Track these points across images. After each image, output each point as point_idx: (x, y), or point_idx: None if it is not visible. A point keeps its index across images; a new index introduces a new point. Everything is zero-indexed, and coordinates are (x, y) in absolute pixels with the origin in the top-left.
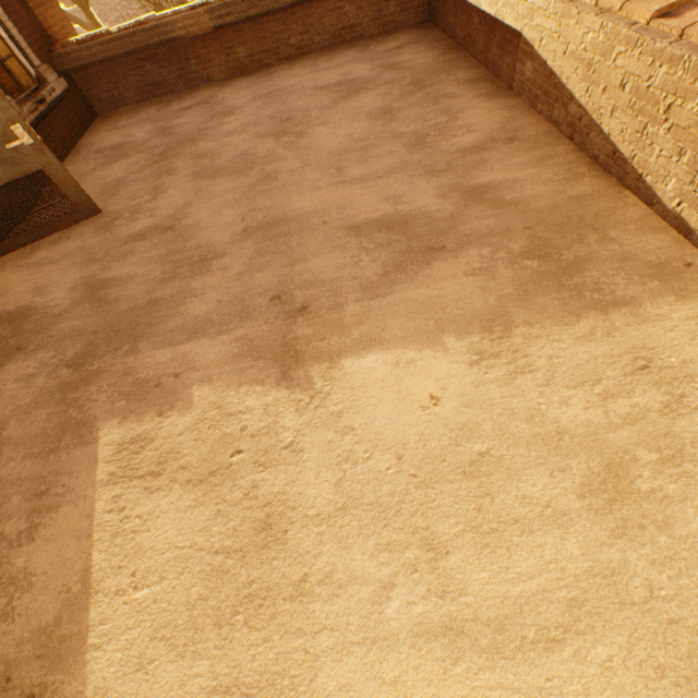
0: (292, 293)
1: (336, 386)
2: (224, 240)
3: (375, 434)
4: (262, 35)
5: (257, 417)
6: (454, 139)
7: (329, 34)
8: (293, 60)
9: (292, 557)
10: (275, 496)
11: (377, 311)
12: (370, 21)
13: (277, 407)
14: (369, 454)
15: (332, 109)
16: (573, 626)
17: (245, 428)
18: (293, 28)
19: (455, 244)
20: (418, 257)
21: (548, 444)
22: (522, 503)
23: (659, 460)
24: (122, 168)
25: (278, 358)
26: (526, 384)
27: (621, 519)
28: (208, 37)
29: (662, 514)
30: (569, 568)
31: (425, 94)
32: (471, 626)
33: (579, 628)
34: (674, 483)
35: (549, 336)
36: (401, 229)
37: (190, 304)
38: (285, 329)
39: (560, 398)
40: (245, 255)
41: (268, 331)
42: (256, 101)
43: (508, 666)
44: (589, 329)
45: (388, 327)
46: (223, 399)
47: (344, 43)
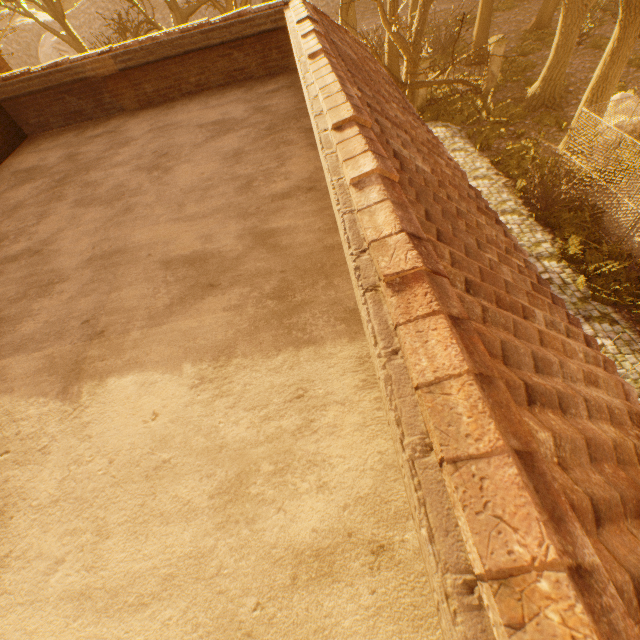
0: (100, 318)
1: (95, 401)
2: (72, 266)
3: (104, 442)
4: (165, 75)
5: (32, 423)
6: (273, 184)
7: (224, 75)
8: (194, 95)
9: (8, 538)
10: (17, 489)
11: (151, 338)
12: (257, 65)
13: (49, 416)
14: (93, 458)
15: (200, 147)
16: (160, 594)
17: (20, 432)
18: (191, 70)
19: (229, 282)
20: (199, 292)
21: (210, 455)
22: (173, 501)
23: (273, 471)
24: (26, 191)
25: (67, 374)
26: (220, 406)
27: (227, 516)
28: (118, 76)
29: (254, 512)
30: (178, 552)
31: (273, 139)
32: (98, 593)
33: (163, 596)
34: (273, 489)
35: (253, 367)
36: (199, 266)
37: (25, 323)
38: (81, 350)
39: (235, 419)
40: (82, 281)
41: (70, 350)
42: (150, 134)
43: (107, 622)
44: (281, 363)
45: (152, 352)
46: (14, 408)
47: (237, 82)
